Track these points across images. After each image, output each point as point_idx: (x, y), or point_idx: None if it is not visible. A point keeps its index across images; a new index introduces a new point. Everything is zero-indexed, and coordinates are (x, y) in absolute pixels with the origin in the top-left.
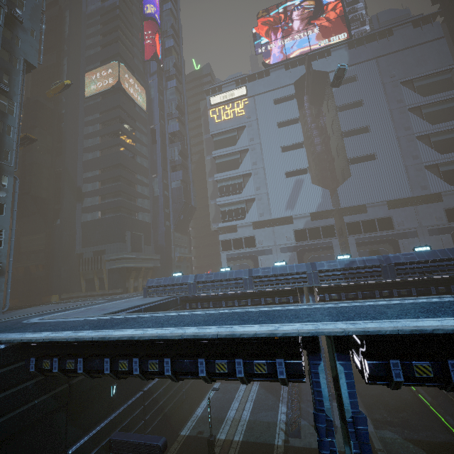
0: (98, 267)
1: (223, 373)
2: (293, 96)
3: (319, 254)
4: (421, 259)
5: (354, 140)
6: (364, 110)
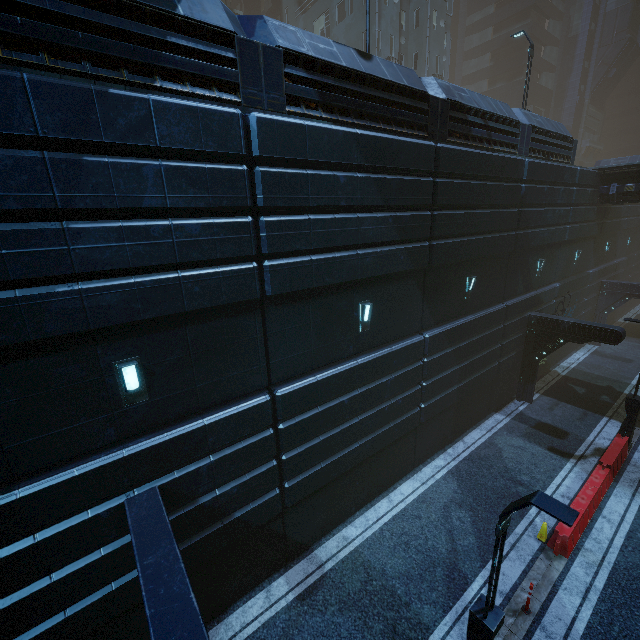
0: None
1: None
2: None
3: None
4: None
5: None
6: None
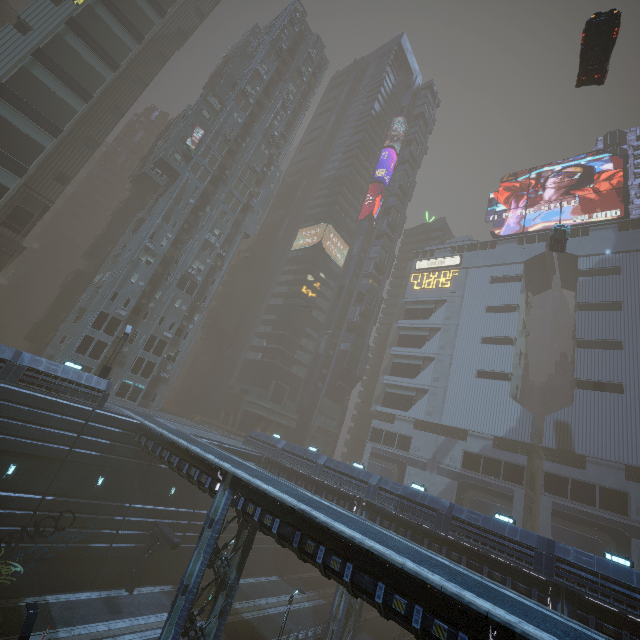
0: (237, 403)
1: (193, 477)
2: (518, 277)
3: (489, 499)
4: (483, 525)
5: (592, 354)
6: (621, 316)
